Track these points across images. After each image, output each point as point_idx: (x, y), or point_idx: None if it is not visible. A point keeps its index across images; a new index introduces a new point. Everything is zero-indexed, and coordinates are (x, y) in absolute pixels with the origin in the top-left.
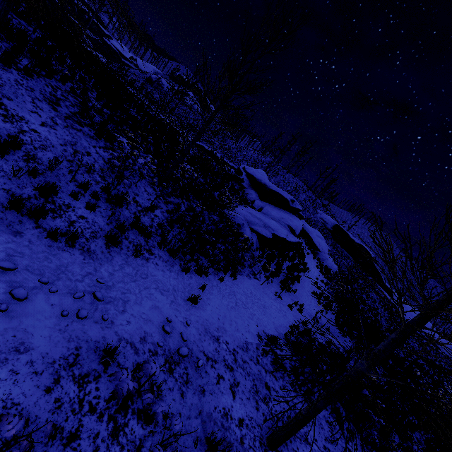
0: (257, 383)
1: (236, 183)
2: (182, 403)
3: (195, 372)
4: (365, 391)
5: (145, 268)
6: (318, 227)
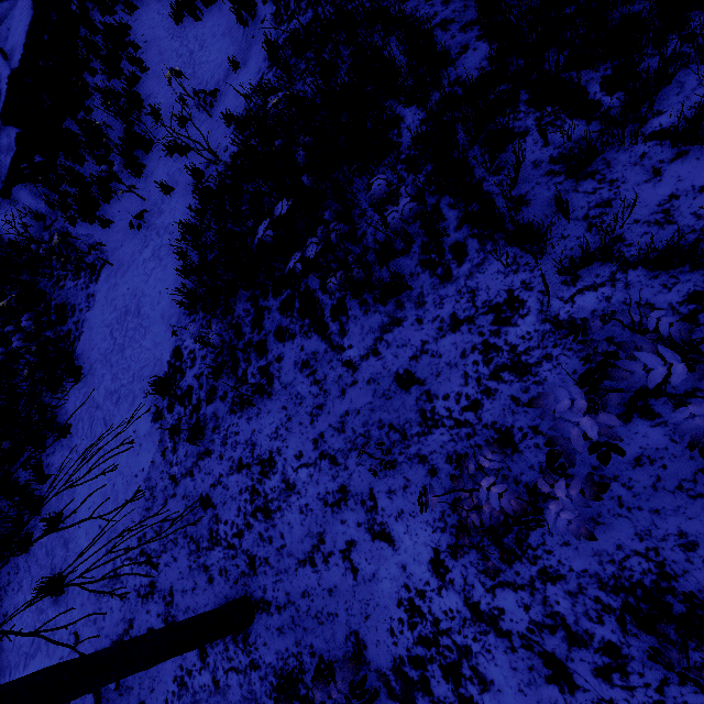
0: (192, 528)
1: None
2: None
3: (122, 698)
4: (301, 159)
5: (1, 657)
6: None
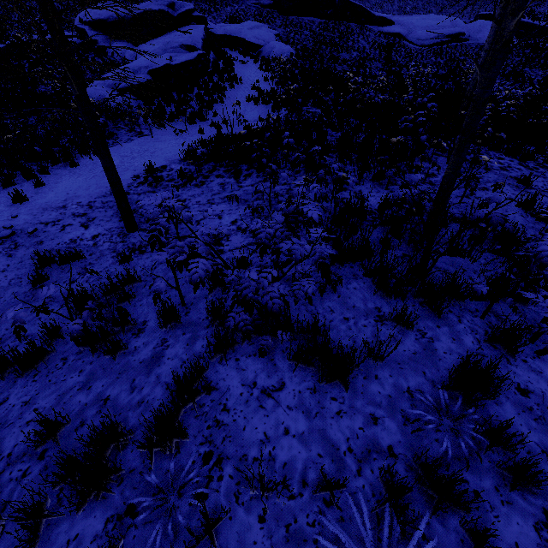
0: None
1: (90, 53)
2: (11, 260)
3: (29, 238)
4: (267, 135)
5: None
6: (252, 16)
